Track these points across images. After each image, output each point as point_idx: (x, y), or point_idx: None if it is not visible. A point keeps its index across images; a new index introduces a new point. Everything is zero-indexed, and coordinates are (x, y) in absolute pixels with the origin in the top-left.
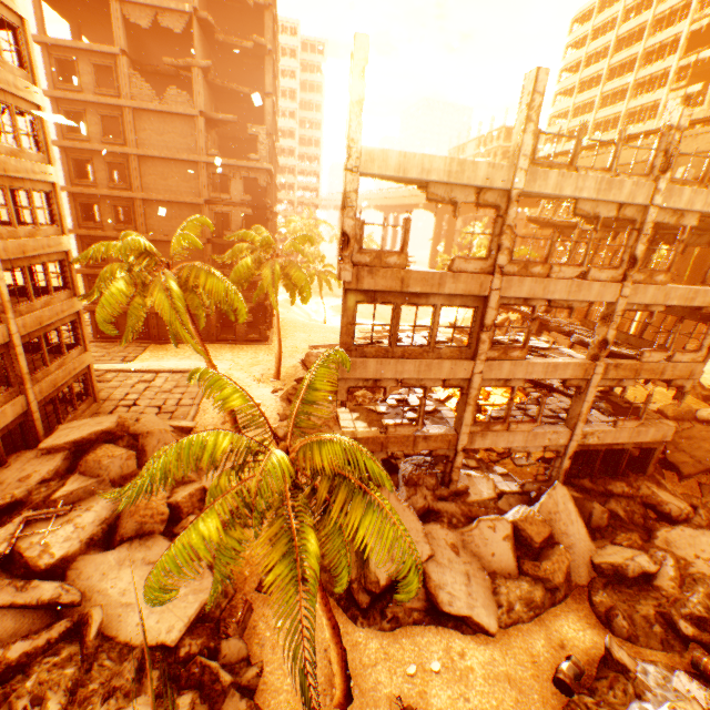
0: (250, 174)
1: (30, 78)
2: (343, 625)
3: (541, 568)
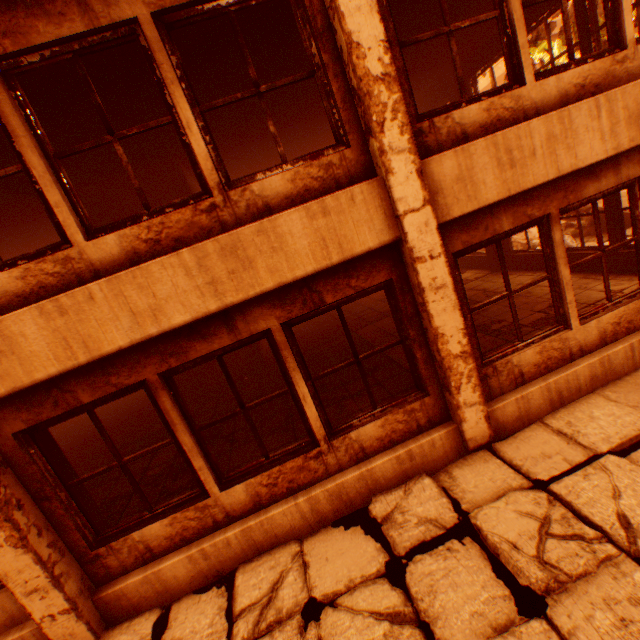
0: None
1: None
2: None
3: None
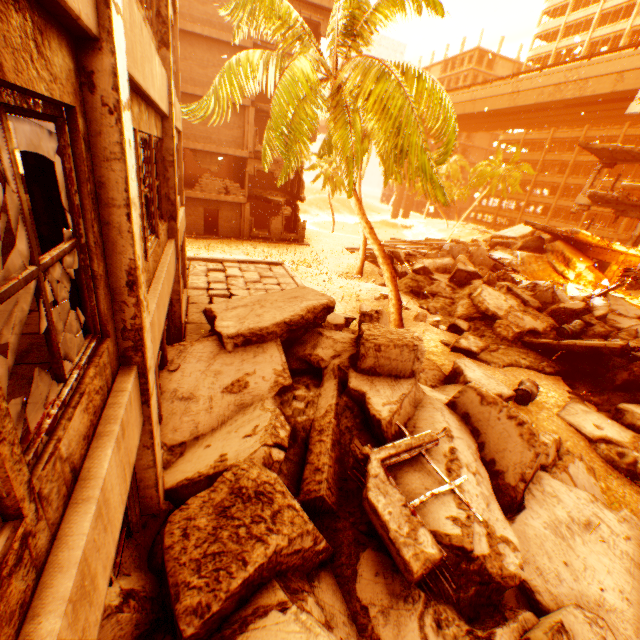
0: (311, 15)
1: None
2: None
3: None
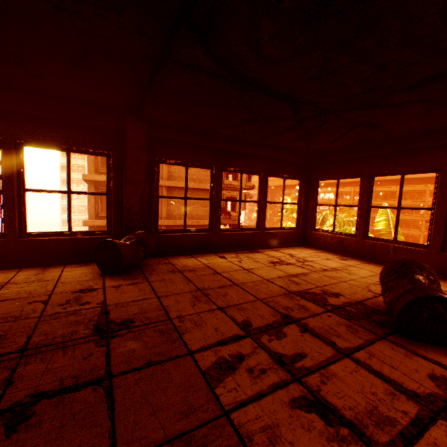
0: None
1: None
2: None
3: None
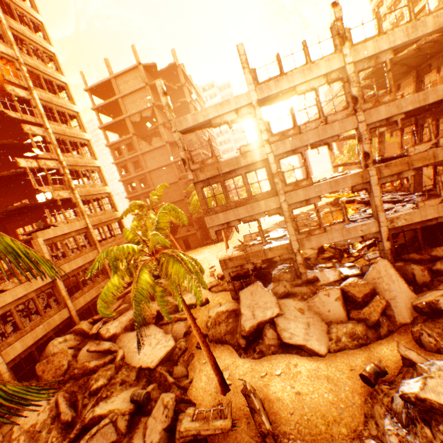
0: (193, 158)
1: (94, 158)
2: (234, 358)
3: (361, 312)
